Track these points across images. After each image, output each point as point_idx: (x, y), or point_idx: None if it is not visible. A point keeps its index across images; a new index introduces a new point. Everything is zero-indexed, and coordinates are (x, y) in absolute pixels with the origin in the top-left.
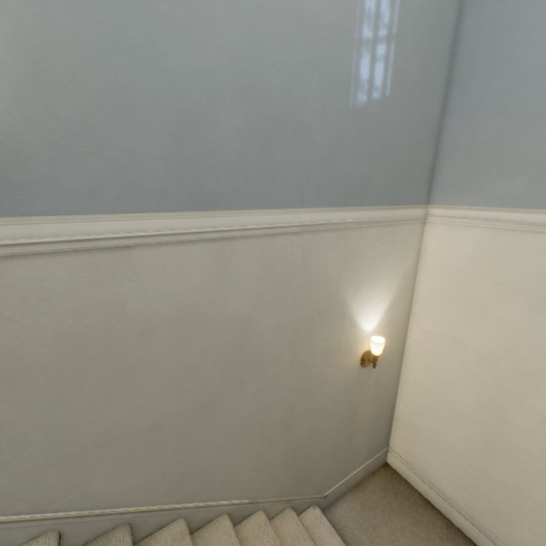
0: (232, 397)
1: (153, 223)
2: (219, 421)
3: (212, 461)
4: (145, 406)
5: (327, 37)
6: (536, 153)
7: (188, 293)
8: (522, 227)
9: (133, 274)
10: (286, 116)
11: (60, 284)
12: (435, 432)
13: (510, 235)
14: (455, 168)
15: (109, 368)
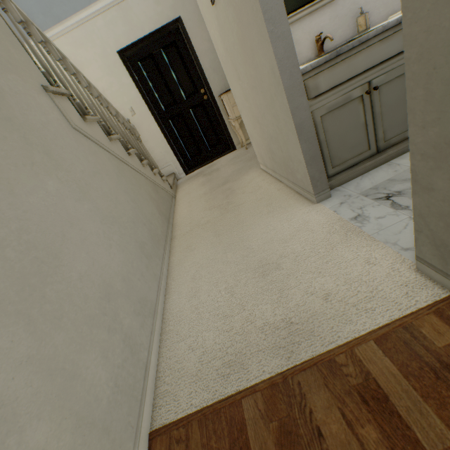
0: None
1: None
2: None
3: None
4: None
5: None
6: (23, 9)
7: None
8: None
9: None
10: None
11: None
12: None
13: None
14: None
15: None
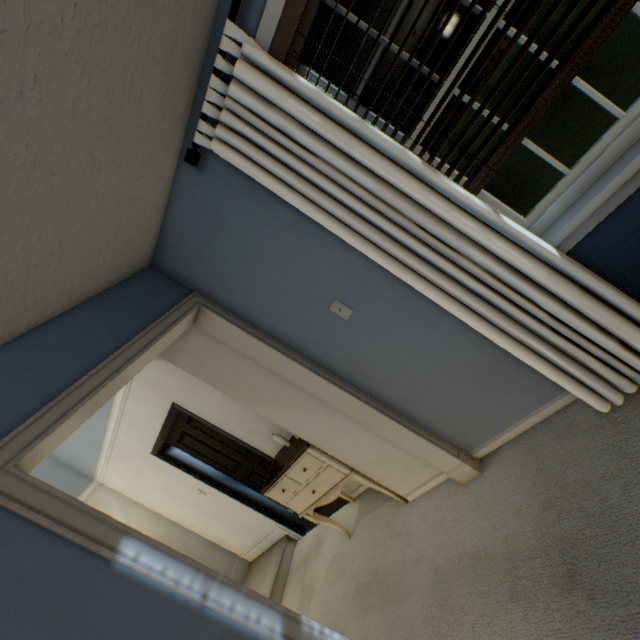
0: None
1: None
2: None
3: None
4: None
5: None
6: (78, 449)
7: None
8: (107, 464)
9: None
10: None
11: None
12: (217, 530)
13: (110, 467)
14: (80, 465)
15: None
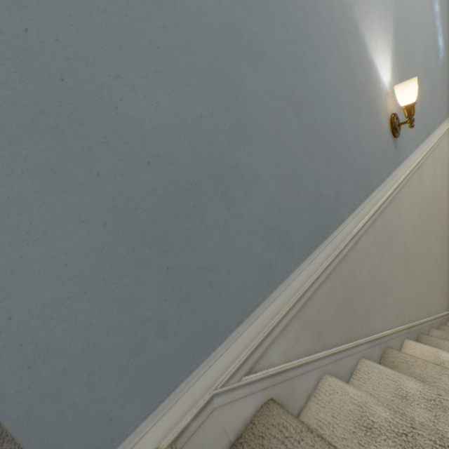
0: (444, 242)
1: (422, 149)
2: (444, 258)
3: (446, 283)
4: (433, 251)
5: (431, 32)
6: None
7: (430, 184)
8: None
9: (423, 177)
10: (431, 78)
11: (415, 188)
12: None
13: None
14: None
15: (425, 230)
